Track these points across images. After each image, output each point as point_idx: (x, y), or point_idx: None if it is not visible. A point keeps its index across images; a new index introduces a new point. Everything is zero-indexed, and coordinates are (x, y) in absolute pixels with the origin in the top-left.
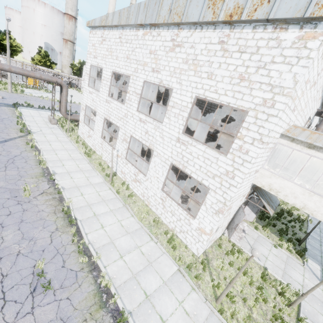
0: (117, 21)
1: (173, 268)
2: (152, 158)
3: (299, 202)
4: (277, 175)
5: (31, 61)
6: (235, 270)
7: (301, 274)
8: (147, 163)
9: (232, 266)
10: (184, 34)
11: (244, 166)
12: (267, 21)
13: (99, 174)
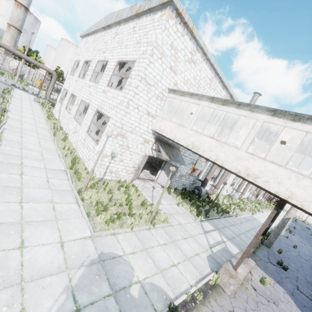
0: (94, 29)
1: (61, 168)
2: (88, 110)
3: (173, 135)
4: (164, 119)
5: (47, 75)
6: (121, 193)
7: (187, 221)
8: (84, 115)
9: (119, 190)
10: (121, 28)
11: (128, 94)
12: (150, 11)
13: (48, 126)
